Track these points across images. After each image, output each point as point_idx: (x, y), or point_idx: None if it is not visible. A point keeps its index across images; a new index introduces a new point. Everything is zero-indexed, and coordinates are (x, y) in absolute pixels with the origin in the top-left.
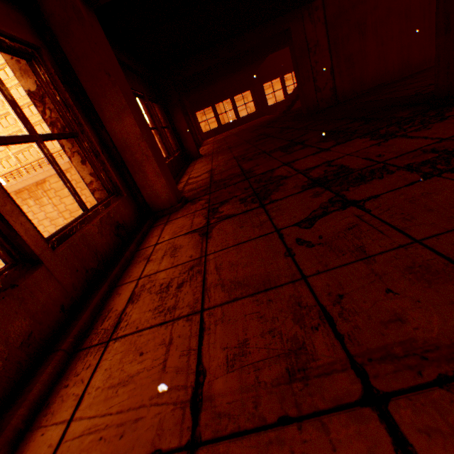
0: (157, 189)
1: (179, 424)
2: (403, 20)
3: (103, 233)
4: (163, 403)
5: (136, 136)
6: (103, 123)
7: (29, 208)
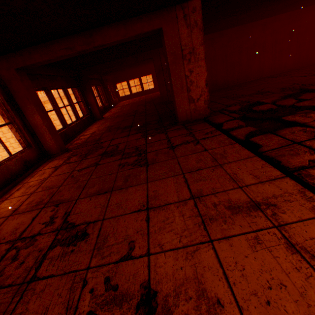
0: (51, 145)
1: (10, 213)
2: (213, 62)
3: (17, 165)
4: (9, 211)
5: (41, 123)
6: (26, 117)
7: (0, 129)
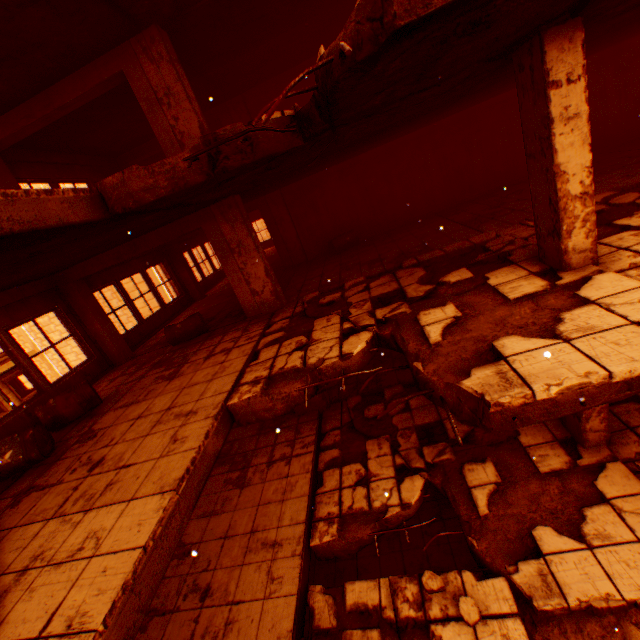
0: None
1: None
2: None
3: None
4: None
5: None
6: None
7: None
